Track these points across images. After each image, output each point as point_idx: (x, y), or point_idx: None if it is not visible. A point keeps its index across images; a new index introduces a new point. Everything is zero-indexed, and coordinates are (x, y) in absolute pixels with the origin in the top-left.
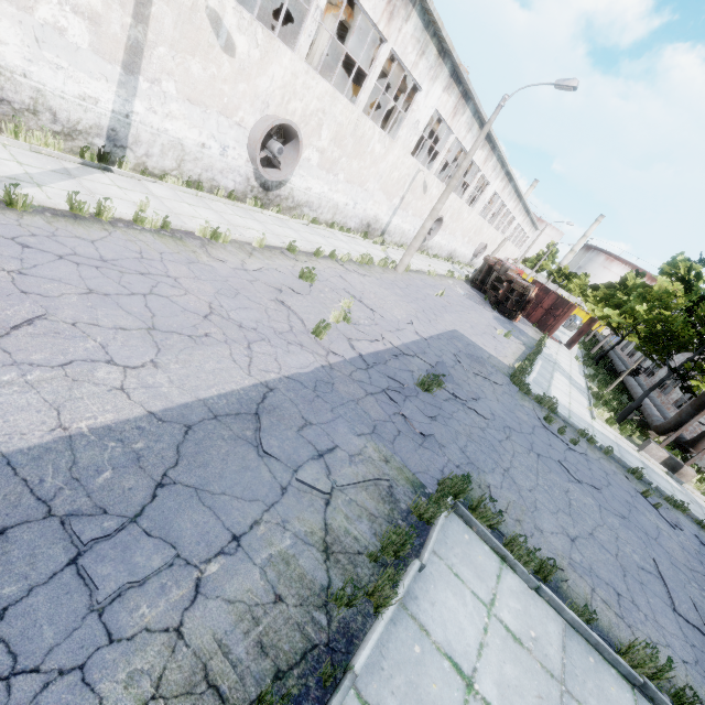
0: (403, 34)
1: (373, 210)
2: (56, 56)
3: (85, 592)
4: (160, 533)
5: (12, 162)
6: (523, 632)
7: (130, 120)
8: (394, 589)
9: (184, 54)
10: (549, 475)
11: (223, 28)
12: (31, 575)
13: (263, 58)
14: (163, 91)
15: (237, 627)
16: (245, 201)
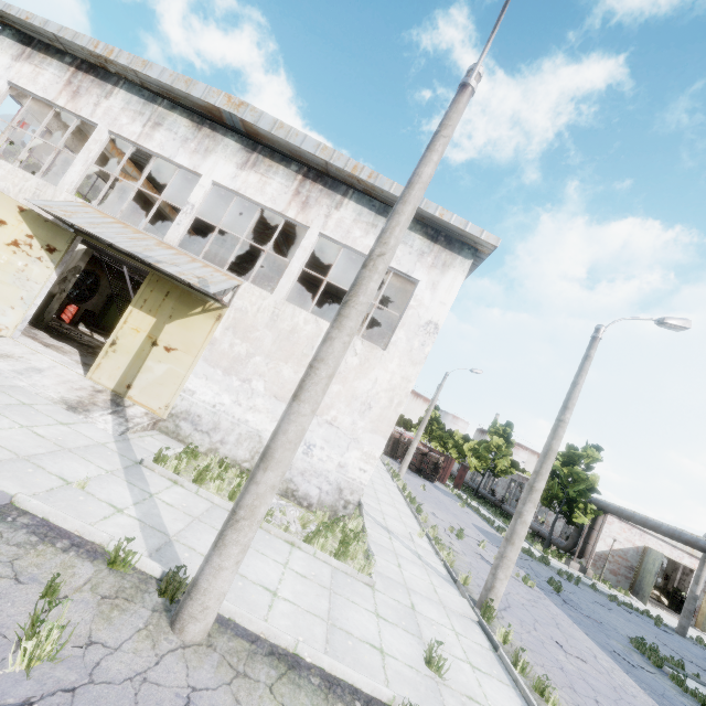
0: None
1: None
2: None
3: None
4: None
5: (392, 541)
6: (705, 693)
7: None
8: None
9: None
10: (608, 614)
11: None
12: None
13: None
14: None
15: None
16: None
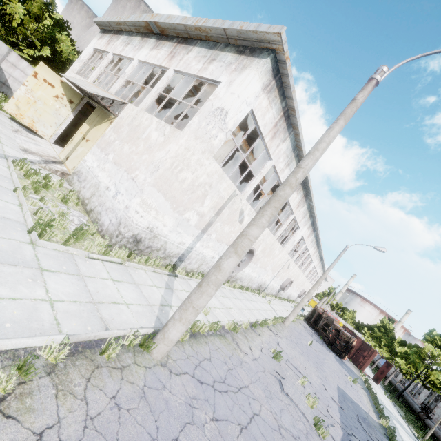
0: (300, 211)
1: (265, 278)
2: (181, 229)
3: None
4: None
5: (154, 287)
6: None
7: (191, 250)
8: None
9: (225, 224)
10: None
11: (242, 214)
12: None
13: None
14: (210, 238)
15: None
16: None
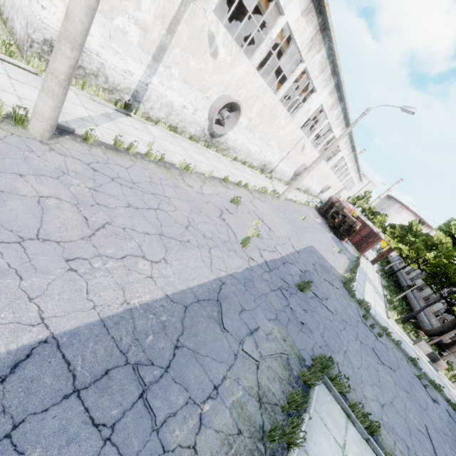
0: (314, 59)
1: (270, 157)
2: (118, 46)
3: (149, 417)
4: (179, 380)
5: (82, 107)
6: None
7: (147, 87)
8: (303, 436)
9: (188, 54)
10: (367, 357)
11: (214, 42)
12: (123, 403)
13: (232, 63)
14: (171, 74)
15: (222, 449)
16: (198, 141)
